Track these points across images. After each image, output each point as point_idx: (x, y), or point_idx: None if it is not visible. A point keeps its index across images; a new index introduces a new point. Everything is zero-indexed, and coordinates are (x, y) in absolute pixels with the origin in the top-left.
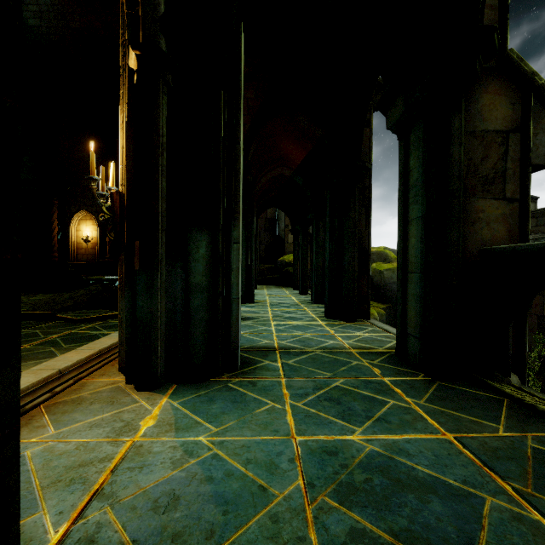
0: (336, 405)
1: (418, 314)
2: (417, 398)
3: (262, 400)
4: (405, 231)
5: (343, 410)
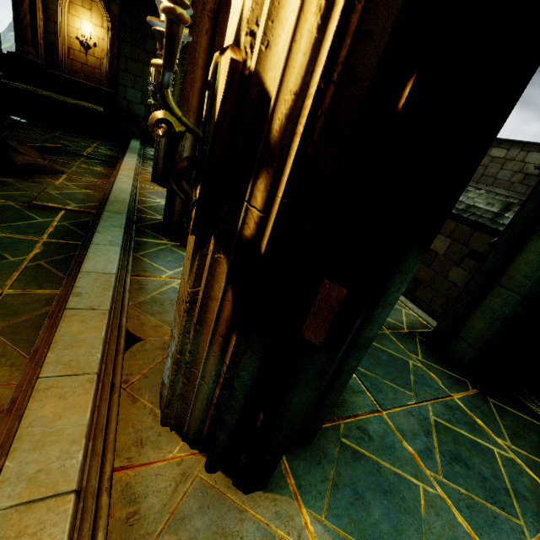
0: (469, 472)
1: (491, 331)
2: (503, 438)
3: (407, 479)
4: (523, 238)
5: (480, 480)
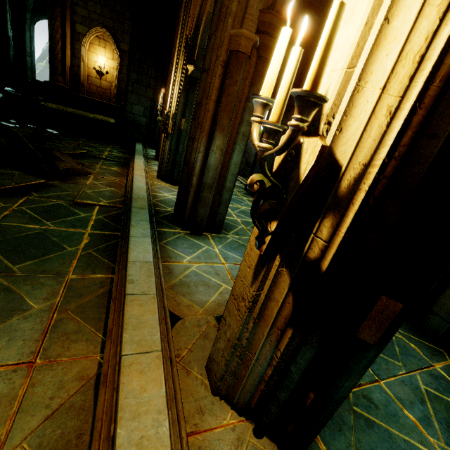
0: None
1: None
2: None
3: (415, 446)
4: None
5: None
